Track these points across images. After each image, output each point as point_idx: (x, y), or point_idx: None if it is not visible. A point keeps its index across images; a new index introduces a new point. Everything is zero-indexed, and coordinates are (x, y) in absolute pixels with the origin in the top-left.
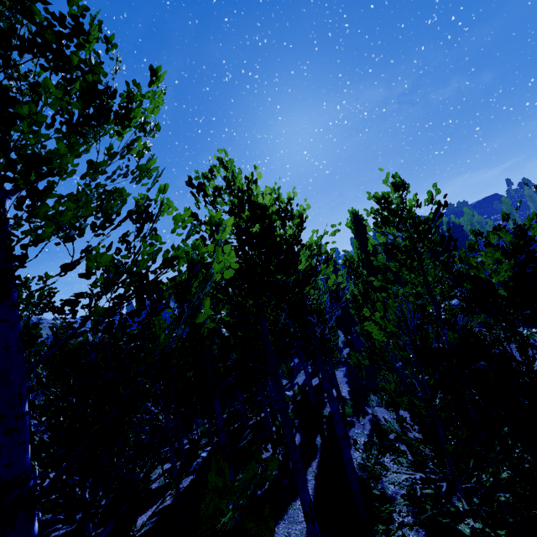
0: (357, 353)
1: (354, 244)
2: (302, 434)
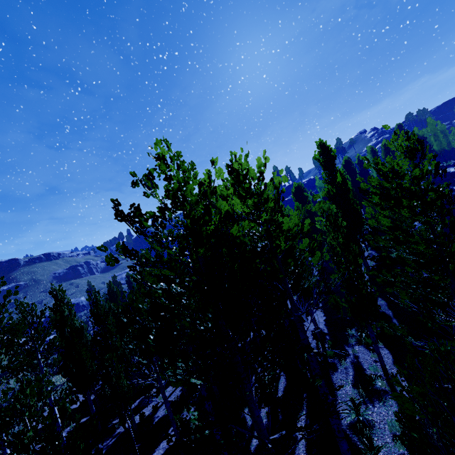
0: (334, 295)
1: (323, 176)
2: (286, 375)
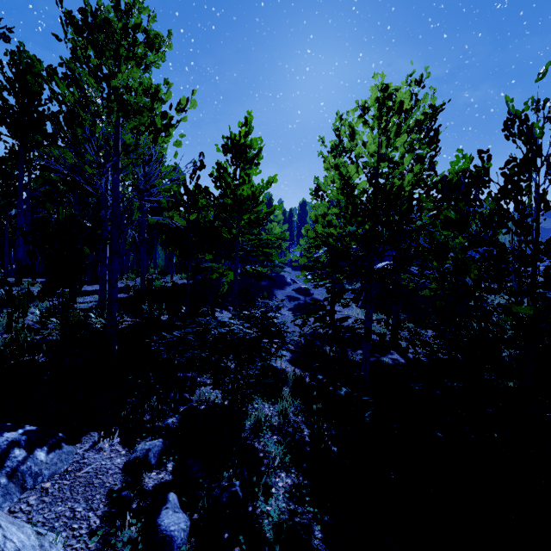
0: None
1: None
2: None
